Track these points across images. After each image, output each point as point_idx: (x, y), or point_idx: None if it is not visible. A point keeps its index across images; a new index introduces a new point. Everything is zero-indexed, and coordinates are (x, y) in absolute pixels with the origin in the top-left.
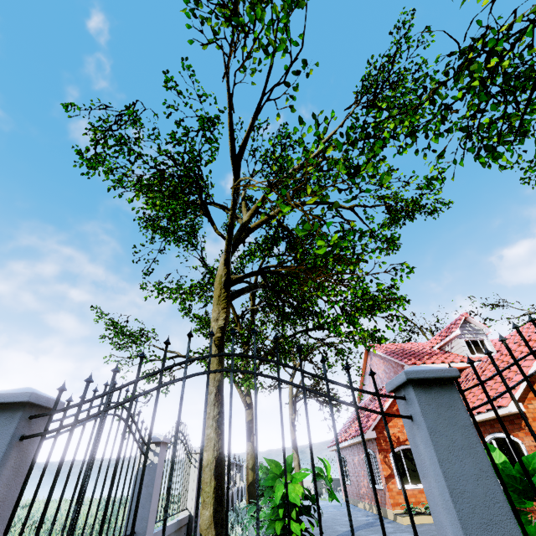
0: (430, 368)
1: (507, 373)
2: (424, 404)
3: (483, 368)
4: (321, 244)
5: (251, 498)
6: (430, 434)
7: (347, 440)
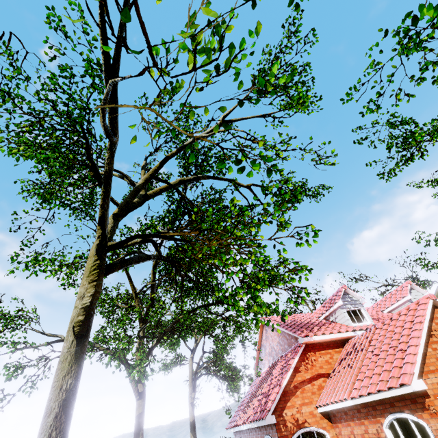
0: None
1: (397, 343)
2: None
3: (369, 337)
4: None
5: None
6: None
7: (246, 424)
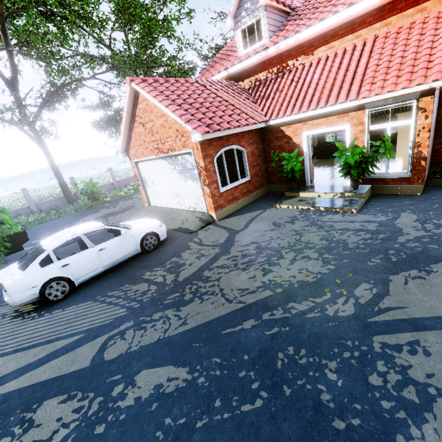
0: None
1: None
2: None
3: None
4: None
5: None
6: None
7: None
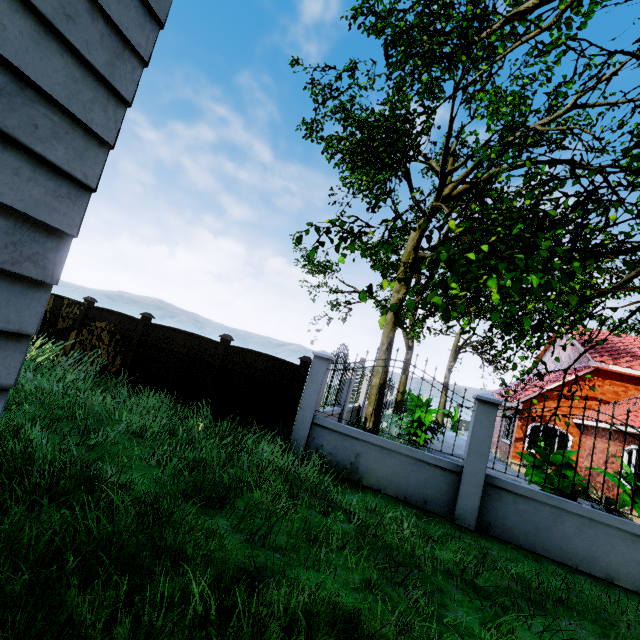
0: (490, 398)
1: None
2: (479, 409)
3: None
4: (465, 322)
5: (396, 411)
6: (475, 418)
7: None
